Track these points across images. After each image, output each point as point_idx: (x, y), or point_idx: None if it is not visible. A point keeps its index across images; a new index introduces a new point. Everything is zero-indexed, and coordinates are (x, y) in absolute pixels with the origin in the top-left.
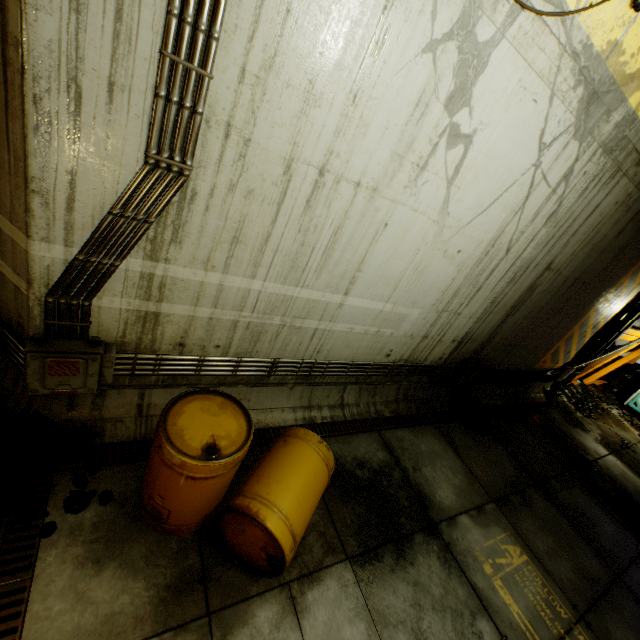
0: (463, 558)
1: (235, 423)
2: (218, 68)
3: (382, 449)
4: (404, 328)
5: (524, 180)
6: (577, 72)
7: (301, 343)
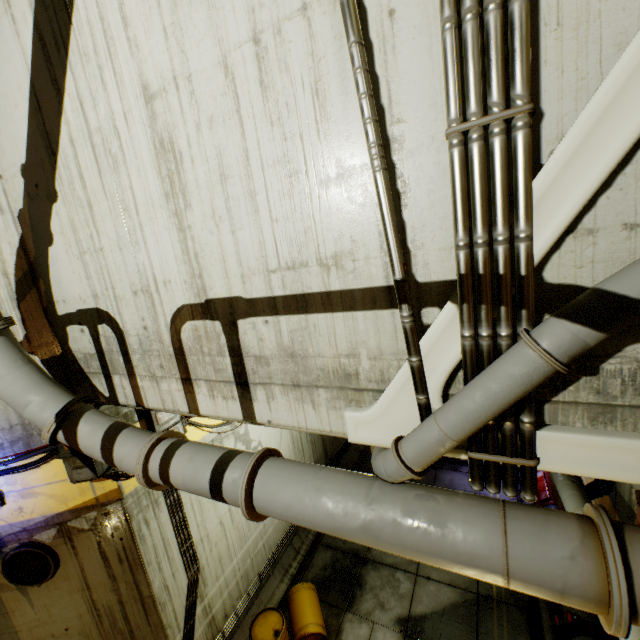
0: (381, 558)
1: (274, 616)
2: (192, 533)
3: (327, 550)
4: None
5: None
6: None
7: (262, 554)
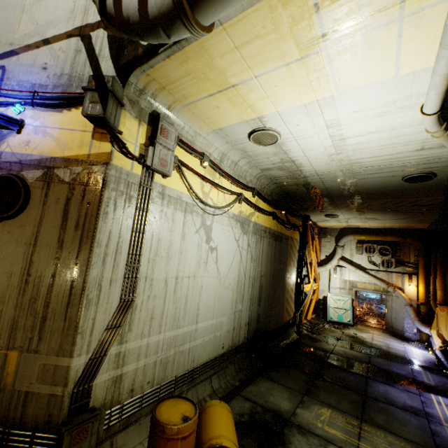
0: (308, 427)
1: (186, 404)
2: (142, 261)
3: (246, 401)
4: (224, 328)
5: (237, 252)
6: (235, 220)
7: (185, 360)
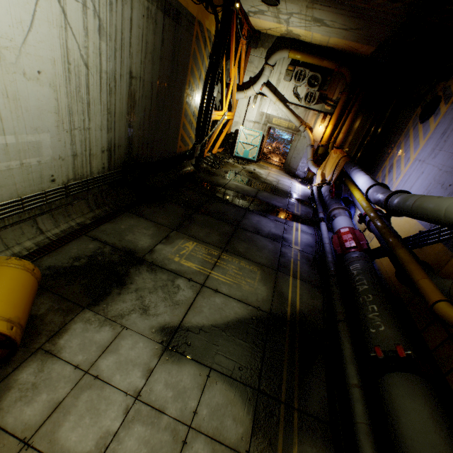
0: (162, 263)
1: None
2: None
3: (92, 242)
4: (47, 154)
5: None
6: None
7: None
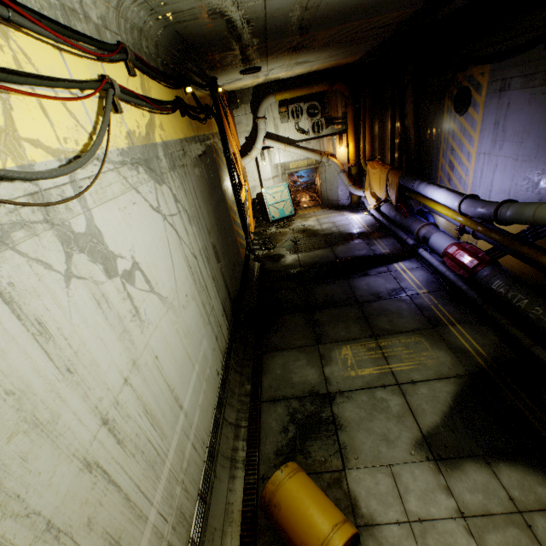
0: (347, 385)
1: None
2: None
3: (276, 406)
4: (209, 355)
5: (169, 230)
6: (131, 166)
7: (196, 462)
